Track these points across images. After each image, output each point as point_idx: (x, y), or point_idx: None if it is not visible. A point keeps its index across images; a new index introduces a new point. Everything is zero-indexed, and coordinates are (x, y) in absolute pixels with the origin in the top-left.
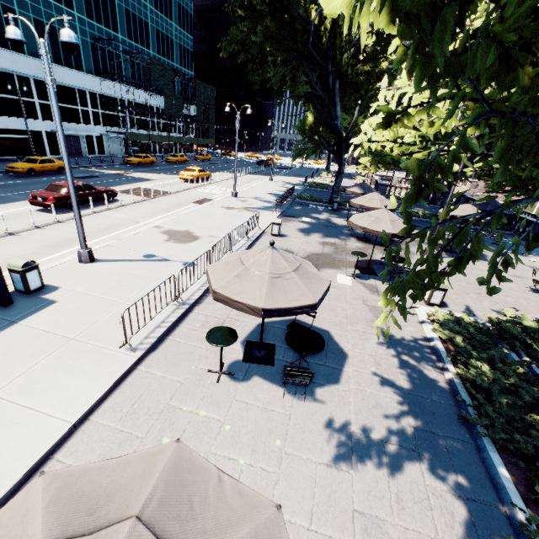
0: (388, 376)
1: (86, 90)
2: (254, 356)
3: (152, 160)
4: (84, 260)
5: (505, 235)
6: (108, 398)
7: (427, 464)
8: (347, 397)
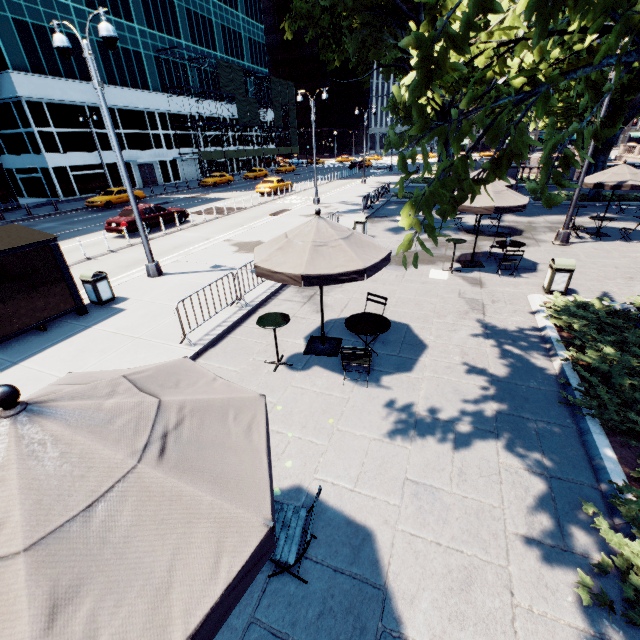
0: (475, 364)
1: (155, 111)
2: (317, 349)
3: (228, 179)
4: (152, 274)
5: None
6: None
7: (506, 444)
8: (418, 384)
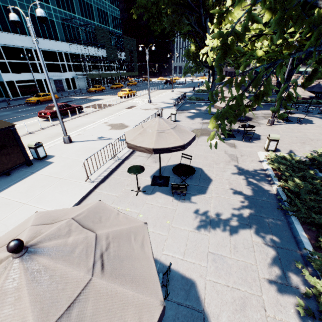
0: (236, 189)
1: (62, 52)
2: (157, 182)
3: (102, 88)
4: (66, 142)
5: None
6: (80, 204)
7: (254, 231)
8: (209, 200)
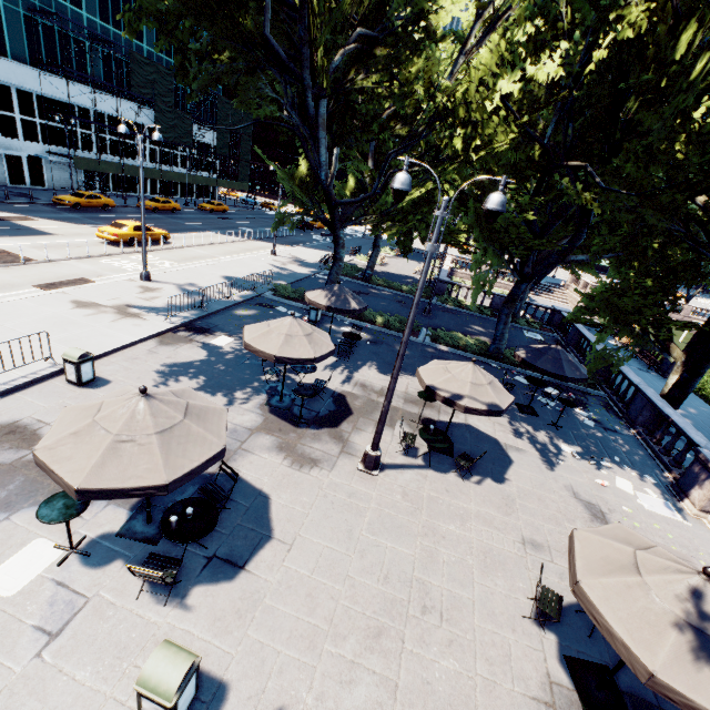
0: None
1: (11, 86)
2: None
3: (104, 202)
4: None
5: (591, 400)
6: None
7: None
8: None
